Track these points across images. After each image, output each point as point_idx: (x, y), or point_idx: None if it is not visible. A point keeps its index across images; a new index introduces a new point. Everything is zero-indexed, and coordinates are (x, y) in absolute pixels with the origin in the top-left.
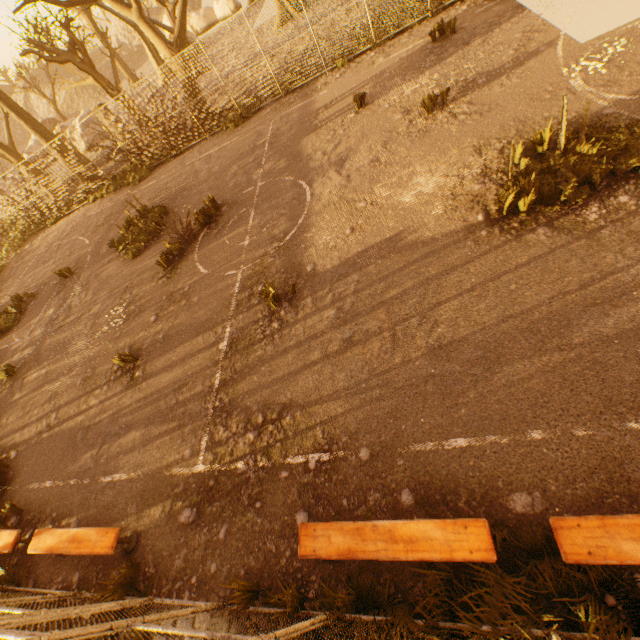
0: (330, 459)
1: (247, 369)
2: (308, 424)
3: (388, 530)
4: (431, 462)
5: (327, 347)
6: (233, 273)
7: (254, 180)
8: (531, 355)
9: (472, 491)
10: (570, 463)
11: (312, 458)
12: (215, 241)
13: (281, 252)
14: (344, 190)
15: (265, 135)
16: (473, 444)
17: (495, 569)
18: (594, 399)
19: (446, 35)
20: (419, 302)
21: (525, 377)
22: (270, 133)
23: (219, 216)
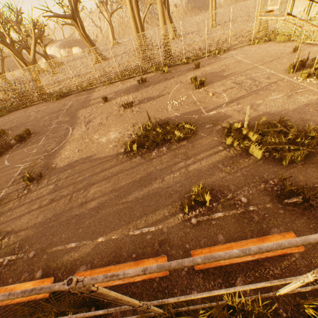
0: (15, 258)
1: (0, 214)
2: (14, 241)
3: (11, 289)
4: (57, 255)
5: (42, 202)
6: (20, 165)
7: (52, 124)
8: (114, 205)
9: (67, 267)
10: (106, 250)
11: (7, 258)
12: (20, 149)
13: (46, 157)
14: (84, 133)
15: (67, 105)
16: (77, 245)
17: (54, 302)
18: (125, 223)
19: (144, 82)
20: (87, 183)
21: (108, 215)
22: (69, 105)
23: (28, 138)
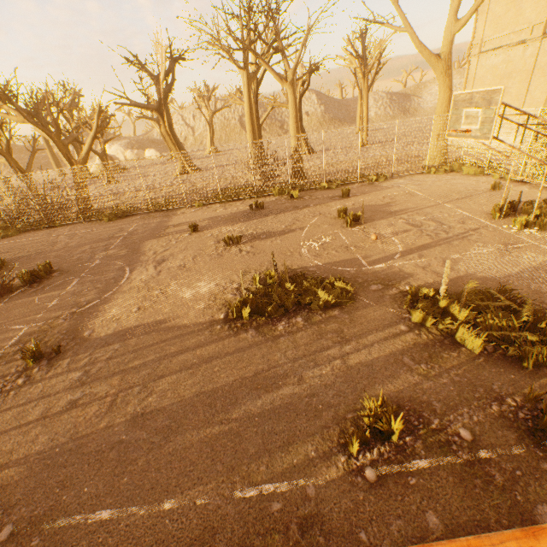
0: None
1: None
2: None
3: None
4: (65, 540)
5: (52, 407)
6: (20, 327)
7: (95, 258)
8: (201, 426)
9: None
10: (180, 534)
11: None
12: (27, 297)
13: (74, 316)
14: (152, 280)
15: (125, 231)
16: (114, 516)
17: None
18: (224, 468)
19: (259, 208)
20: (150, 373)
21: (188, 446)
22: (130, 231)
23: (47, 278)
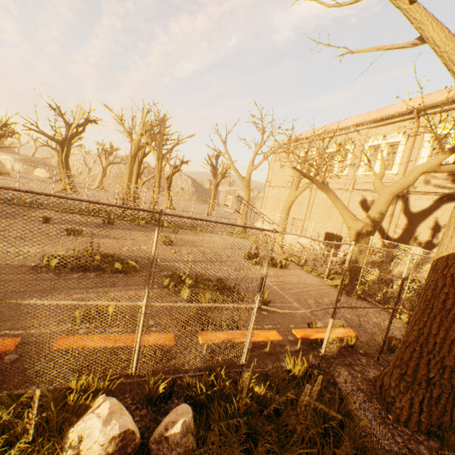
0: None
1: None
2: None
3: None
4: None
5: None
6: None
7: None
8: None
9: None
10: None
11: None
12: None
13: None
14: None
15: None
16: None
17: None
18: None
19: (110, 224)
20: None
21: None
22: None
23: None
